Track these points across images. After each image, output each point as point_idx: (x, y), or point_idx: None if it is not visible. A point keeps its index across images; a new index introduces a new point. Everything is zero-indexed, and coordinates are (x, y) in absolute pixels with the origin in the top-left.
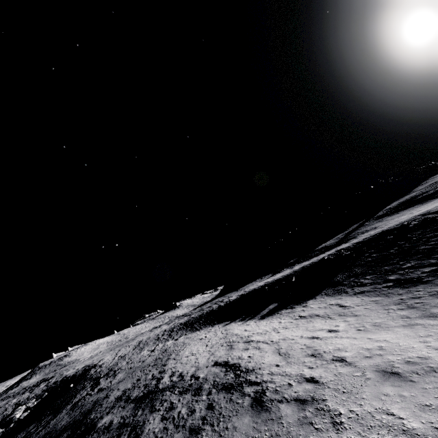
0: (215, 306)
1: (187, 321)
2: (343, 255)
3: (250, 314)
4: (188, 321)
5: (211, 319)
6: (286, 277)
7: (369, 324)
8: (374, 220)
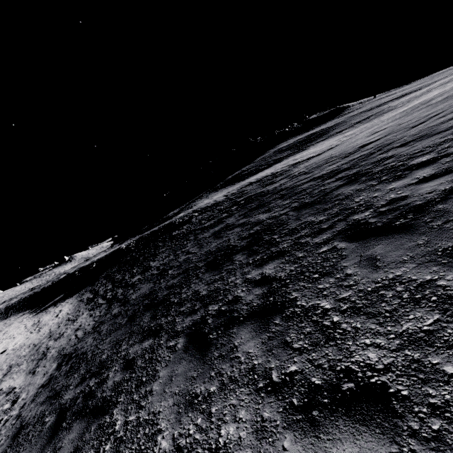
0: (45, 285)
1: (11, 305)
2: (127, 248)
3: (44, 304)
4: (13, 304)
5: (25, 305)
6: (97, 261)
7: (21, 346)
8: (209, 192)
